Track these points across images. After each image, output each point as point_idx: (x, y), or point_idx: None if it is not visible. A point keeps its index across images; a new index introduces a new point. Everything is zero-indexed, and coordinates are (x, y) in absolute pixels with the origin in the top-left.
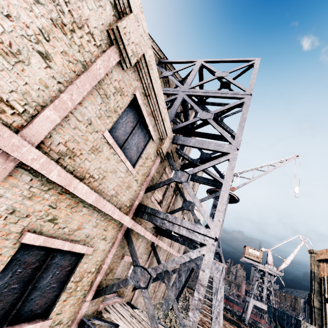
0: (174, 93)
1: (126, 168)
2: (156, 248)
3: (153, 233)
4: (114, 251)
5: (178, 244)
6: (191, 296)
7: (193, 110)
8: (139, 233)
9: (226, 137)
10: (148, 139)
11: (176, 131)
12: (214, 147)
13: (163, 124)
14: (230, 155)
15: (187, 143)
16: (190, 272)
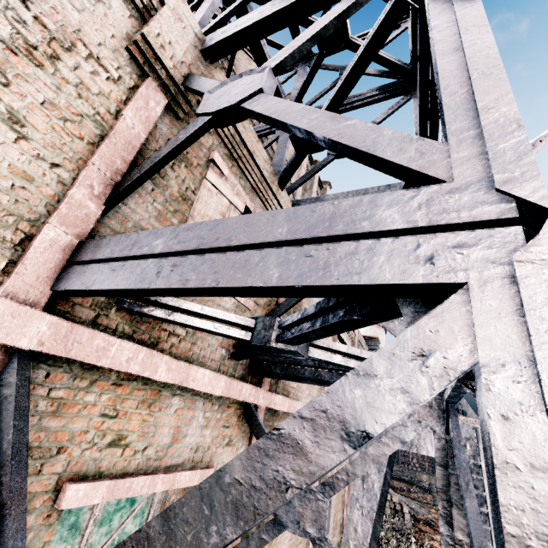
0: None
1: None
2: (273, 420)
3: (241, 375)
4: None
5: None
6: (406, 499)
7: None
8: (155, 380)
9: None
10: None
11: (258, 130)
12: None
13: None
14: None
15: (247, 23)
16: (389, 458)
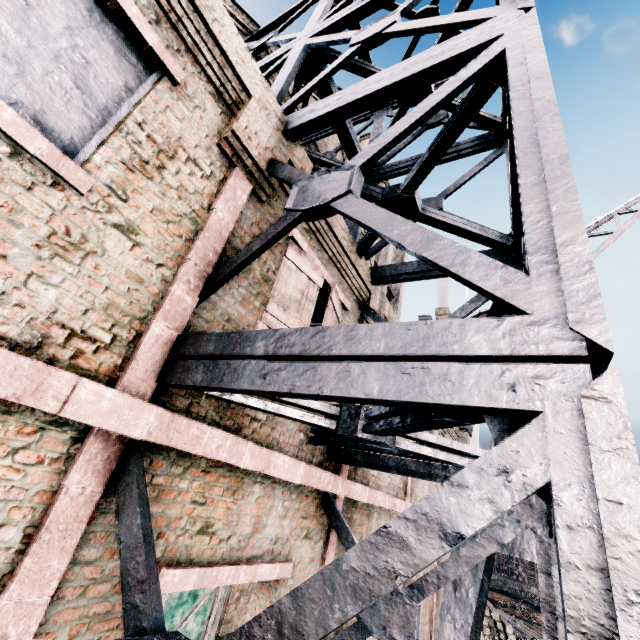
0: (282, 53)
1: (0, 135)
2: (351, 512)
3: (319, 461)
4: (53, 571)
5: (429, 487)
6: (509, 617)
7: (383, 184)
8: (238, 467)
9: (463, 18)
10: (148, 74)
11: None
12: (430, 60)
13: (207, 31)
14: (504, 36)
15: (330, 107)
16: (486, 563)
